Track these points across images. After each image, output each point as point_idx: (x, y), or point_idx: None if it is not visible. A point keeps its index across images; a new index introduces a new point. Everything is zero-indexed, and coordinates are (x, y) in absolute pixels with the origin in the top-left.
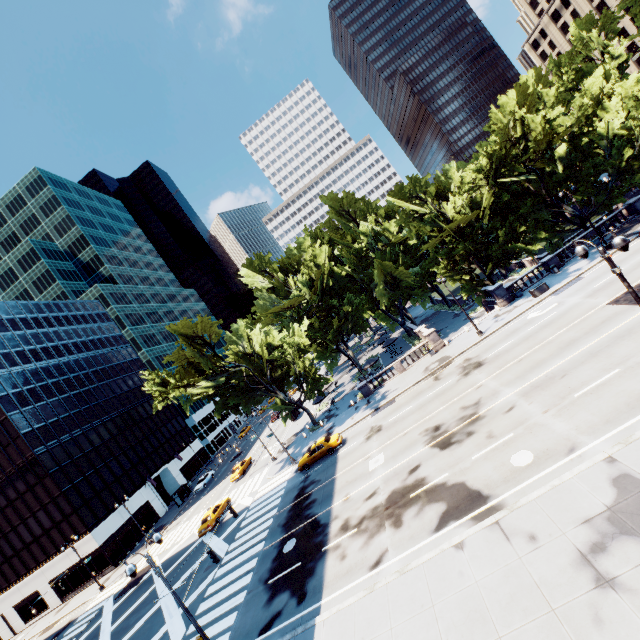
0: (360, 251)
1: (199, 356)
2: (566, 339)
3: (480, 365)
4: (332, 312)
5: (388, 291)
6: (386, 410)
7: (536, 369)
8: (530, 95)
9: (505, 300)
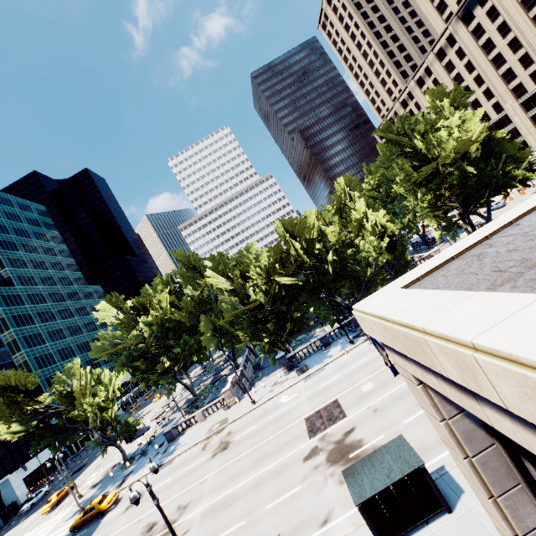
0: (202, 298)
1: (5, 407)
2: (265, 451)
3: (225, 448)
4: (169, 350)
5: (218, 336)
6: (161, 472)
7: (231, 482)
8: (298, 223)
9: (286, 368)
